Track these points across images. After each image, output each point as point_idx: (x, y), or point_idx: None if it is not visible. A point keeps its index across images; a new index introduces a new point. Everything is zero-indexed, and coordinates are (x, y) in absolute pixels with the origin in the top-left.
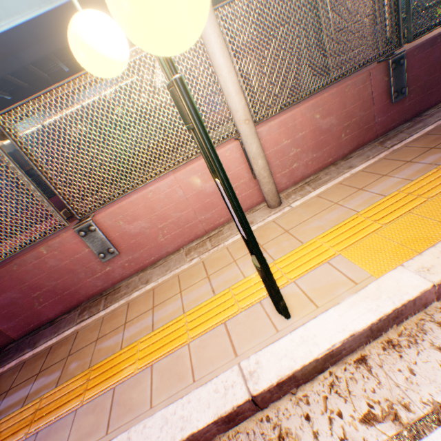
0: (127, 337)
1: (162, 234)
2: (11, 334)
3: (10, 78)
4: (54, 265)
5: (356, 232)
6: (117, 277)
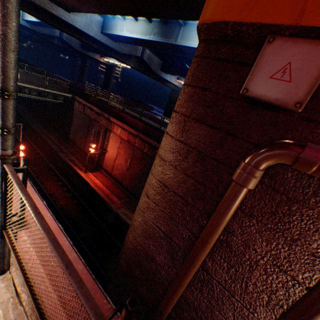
0: None
1: None
2: None
3: None
4: None
5: None
6: None
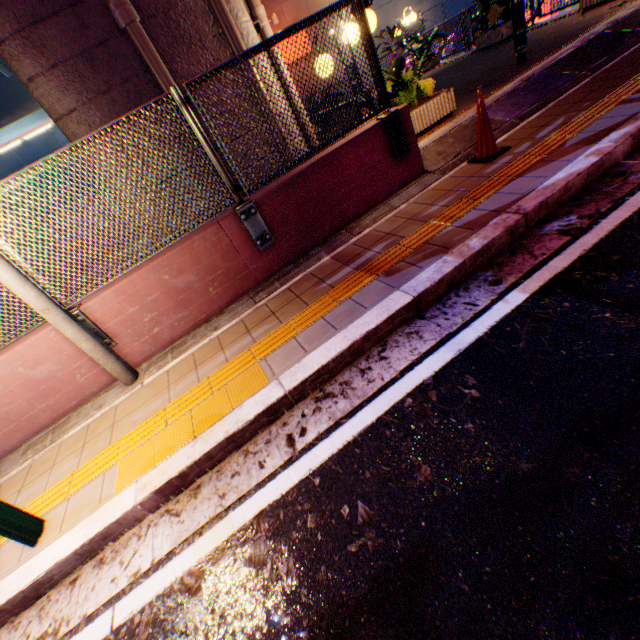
0: None
1: None
2: None
3: None
4: None
5: (148, 433)
6: None
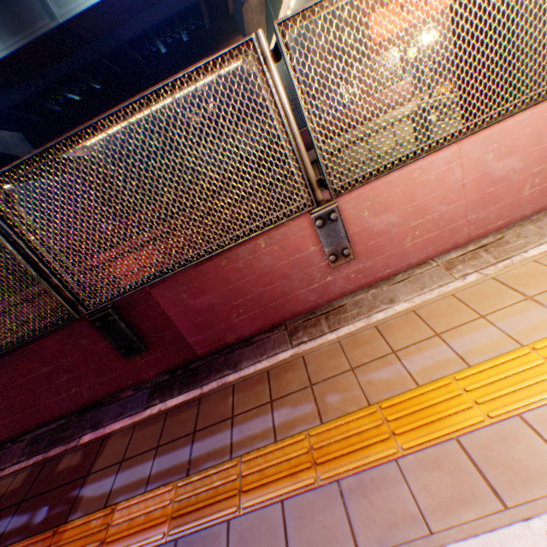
0: (417, 371)
1: (410, 237)
2: (196, 350)
3: (103, 61)
4: (267, 265)
5: None
6: (335, 292)
